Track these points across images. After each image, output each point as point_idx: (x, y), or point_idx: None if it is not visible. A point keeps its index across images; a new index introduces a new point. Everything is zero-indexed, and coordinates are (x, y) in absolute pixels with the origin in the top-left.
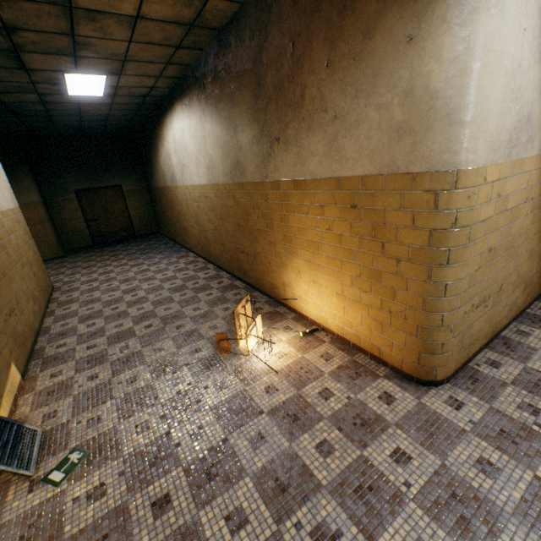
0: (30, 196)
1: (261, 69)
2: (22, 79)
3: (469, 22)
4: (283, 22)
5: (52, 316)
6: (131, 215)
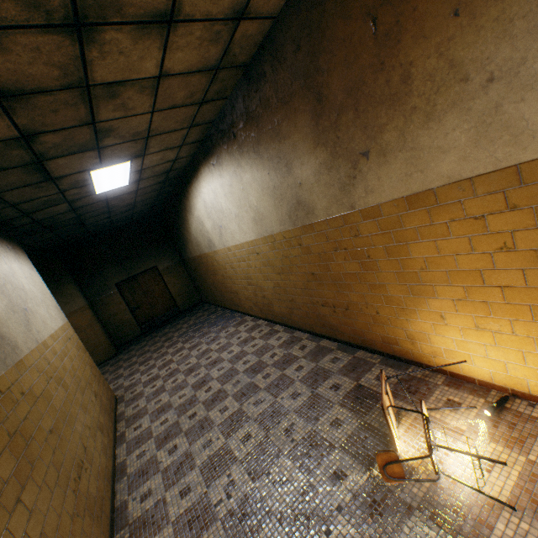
0: (75, 303)
1: (319, 79)
2: (50, 192)
3: None
4: (350, 2)
5: (124, 443)
6: (172, 292)
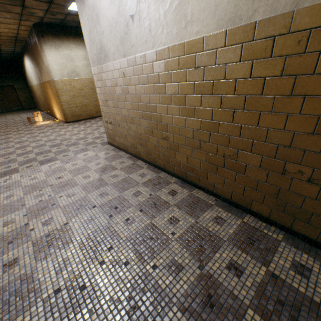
0: None
1: (34, 54)
2: None
3: (46, 57)
4: (33, 46)
5: None
6: (20, 99)
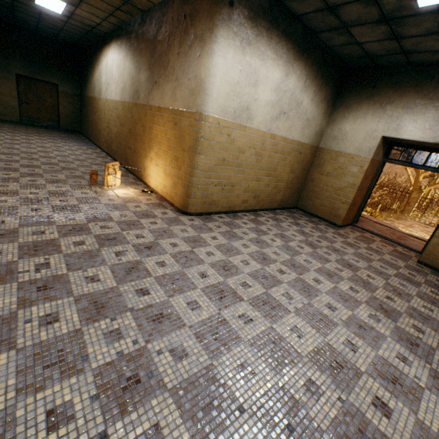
0: None
1: (156, 43)
2: None
3: (213, 57)
4: (168, 25)
5: None
6: (60, 111)
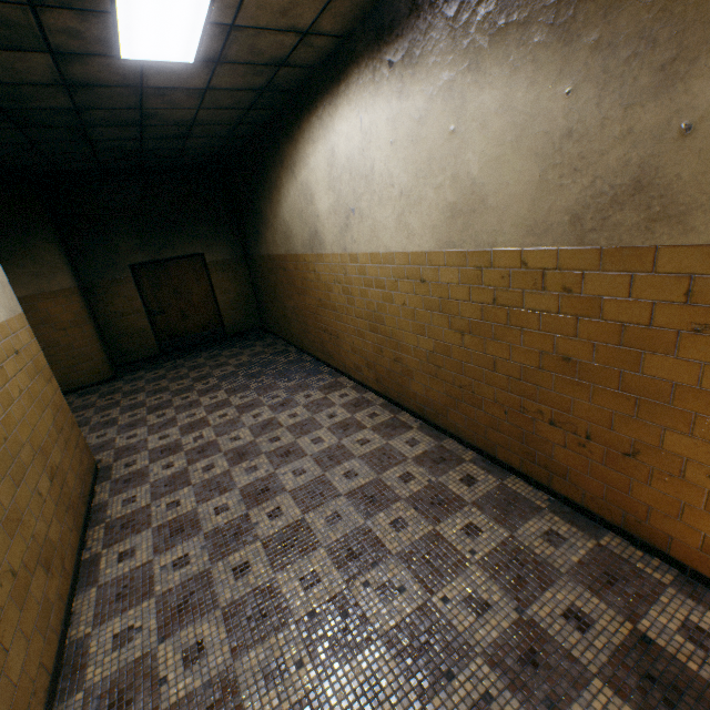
0: (55, 279)
1: None
2: None
3: None
4: None
5: (92, 587)
6: (219, 303)
